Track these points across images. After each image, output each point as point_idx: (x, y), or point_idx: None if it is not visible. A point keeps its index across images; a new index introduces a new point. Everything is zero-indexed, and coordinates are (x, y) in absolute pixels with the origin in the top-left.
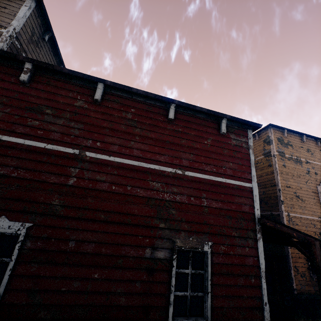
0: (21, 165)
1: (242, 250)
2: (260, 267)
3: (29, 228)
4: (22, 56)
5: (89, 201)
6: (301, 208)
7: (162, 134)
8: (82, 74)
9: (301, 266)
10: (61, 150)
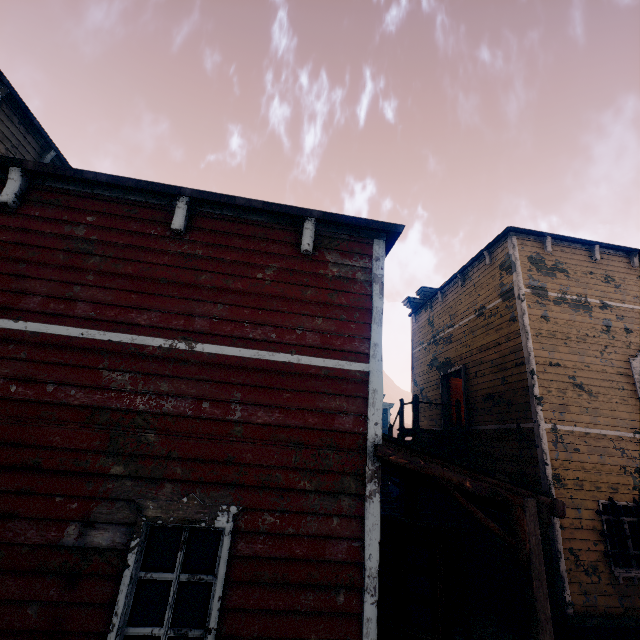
0: None
1: (322, 523)
2: (365, 564)
3: None
4: None
5: None
6: (587, 412)
7: (153, 265)
8: None
9: (586, 549)
10: None
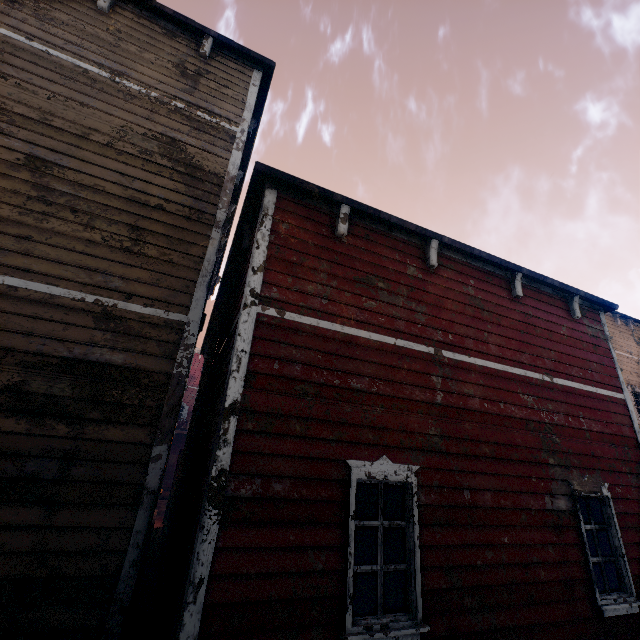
0: (376, 373)
1: (638, 492)
2: None
3: (415, 473)
4: (341, 196)
5: (466, 428)
6: None
7: (513, 320)
8: (414, 227)
9: None
10: (414, 349)
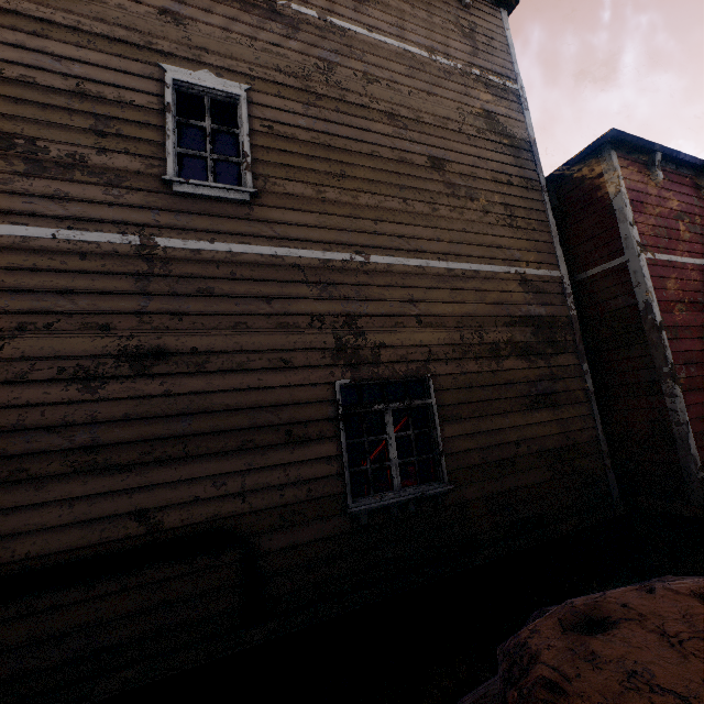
0: None
1: None
2: None
3: None
4: (658, 145)
5: None
6: None
7: None
8: (698, 161)
9: None
10: None
